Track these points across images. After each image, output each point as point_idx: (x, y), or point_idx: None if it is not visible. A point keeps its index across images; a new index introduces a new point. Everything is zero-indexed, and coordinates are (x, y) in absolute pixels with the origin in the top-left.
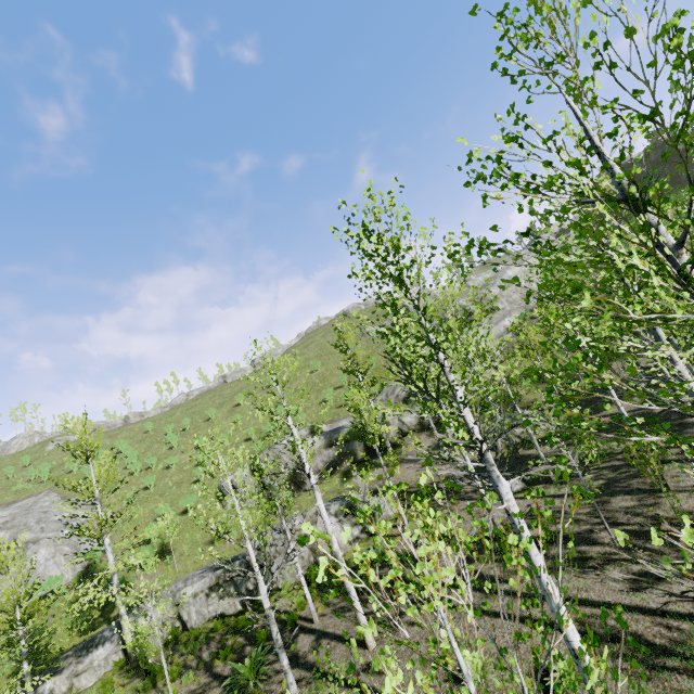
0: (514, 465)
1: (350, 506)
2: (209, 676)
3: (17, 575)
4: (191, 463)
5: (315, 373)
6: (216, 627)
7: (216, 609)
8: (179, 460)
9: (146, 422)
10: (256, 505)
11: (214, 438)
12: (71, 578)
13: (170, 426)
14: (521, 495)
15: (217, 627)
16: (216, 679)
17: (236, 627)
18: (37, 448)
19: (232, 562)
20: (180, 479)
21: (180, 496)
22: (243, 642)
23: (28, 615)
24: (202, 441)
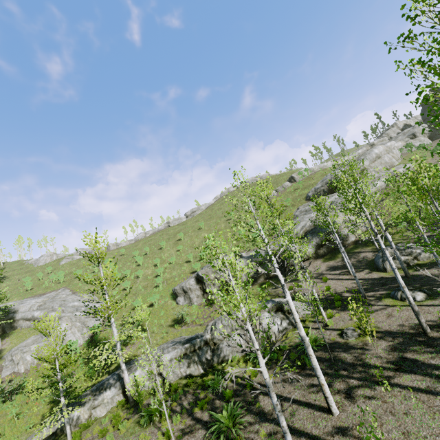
0: (407, 282)
1: (279, 306)
2: (192, 419)
3: (56, 338)
4: (152, 275)
5: (230, 220)
6: (189, 383)
7: (185, 371)
8: (144, 273)
9: (120, 249)
10: (199, 303)
11: (165, 260)
12: (82, 343)
13: (137, 252)
14: (426, 303)
15: (189, 384)
16: (198, 422)
17: (203, 385)
18: (55, 263)
19: (194, 339)
20: (145, 285)
21: (147, 295)
22: (212, 396)
23: (64, 366)
24: (158, 262)
